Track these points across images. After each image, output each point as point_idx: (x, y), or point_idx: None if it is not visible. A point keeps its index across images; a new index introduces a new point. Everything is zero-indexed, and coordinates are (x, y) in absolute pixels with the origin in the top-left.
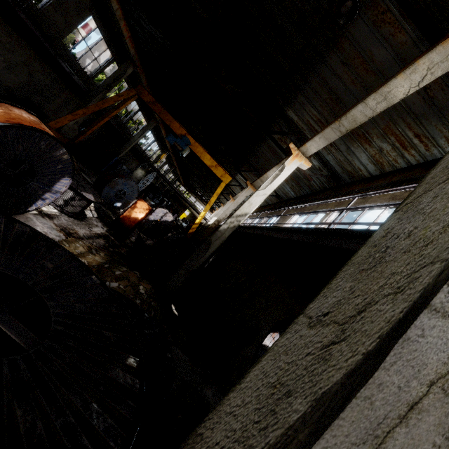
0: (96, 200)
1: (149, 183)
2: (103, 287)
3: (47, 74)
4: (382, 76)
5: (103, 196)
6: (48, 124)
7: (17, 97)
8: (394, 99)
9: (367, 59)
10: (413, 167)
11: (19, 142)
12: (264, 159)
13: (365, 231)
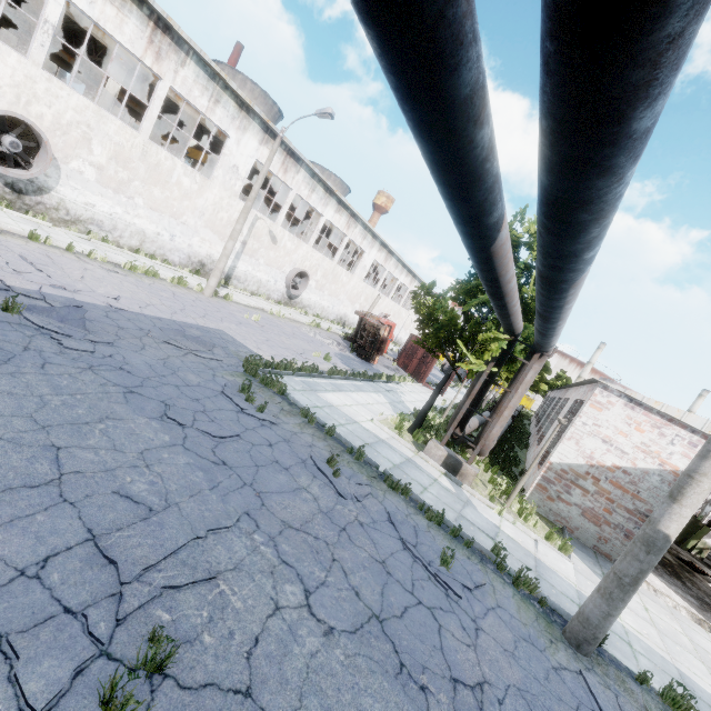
0: None
1: None
2: None
3: None
4: None
5: None
6: None
7: None
8: None
9: None
10: None
11: None
12: None
13: None
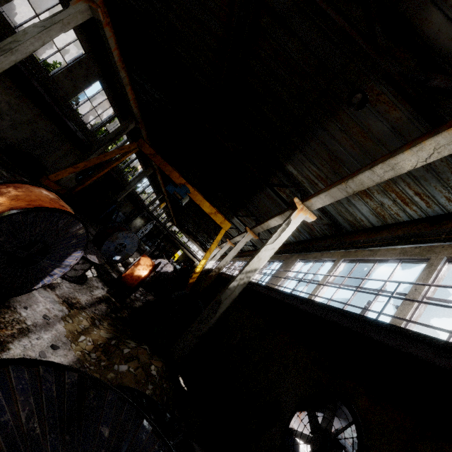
0: (100, 262)
1: (147, 231)
2: (156, 435)
3: (50, 129)
4: (379, 143)
5: (102, 251)
6: (47, 177)
7: (18, 151)
8: (402, 170)
9: (364, 129)
10: (416, 221)
11: (38, 224)
12: (263, 206)
13: (437, 341)
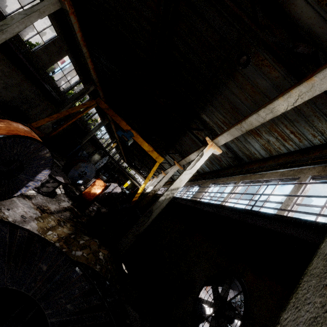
0: (65, 182)
1: (103, 164)
2: (84, 277)
3: (33, 91)
4: (265, 96)
5: (69, 176)
6: (30, 124)
7: (9, 106)
8: (278, 112)
9: (254, 86)
10: (292, 152)
11: (15, 147)
12: (186, 145)
13: (286, 218)
